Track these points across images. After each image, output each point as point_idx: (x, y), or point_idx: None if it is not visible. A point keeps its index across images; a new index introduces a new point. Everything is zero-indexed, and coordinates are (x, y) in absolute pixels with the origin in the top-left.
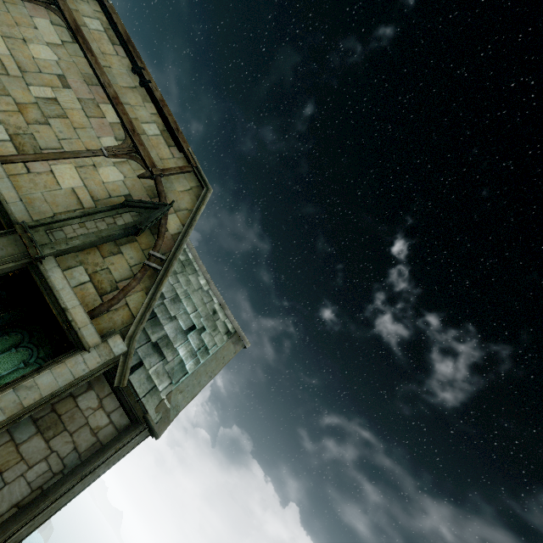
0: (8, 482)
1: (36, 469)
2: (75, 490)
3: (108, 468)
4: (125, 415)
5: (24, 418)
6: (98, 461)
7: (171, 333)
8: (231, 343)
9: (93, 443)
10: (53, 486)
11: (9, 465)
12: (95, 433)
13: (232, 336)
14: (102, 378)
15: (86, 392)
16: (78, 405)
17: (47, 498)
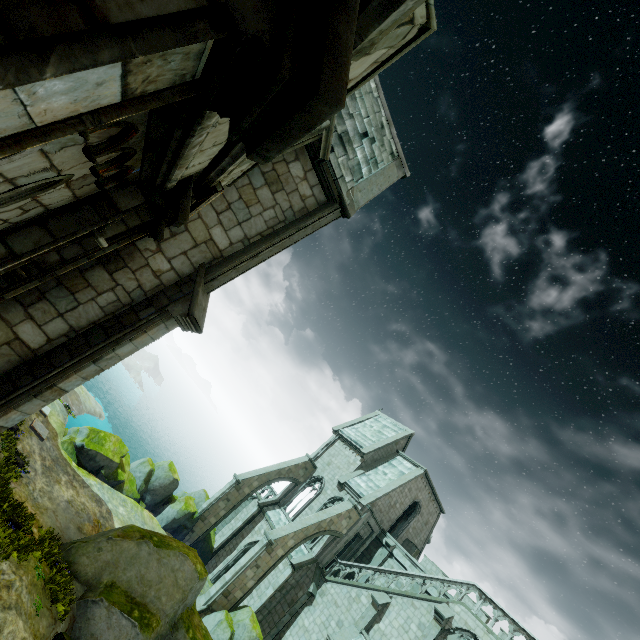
0: (253, 216)
1: (268, 213)
2: (294, 239)
3: (312, 232)
4: (322, 193)
5: (256, 169)
6: (308, 222)
7: (351, 131)
8: (394, 166)
9: (302, 208)
10: (281, 230)
11: (252, 203)
12: (303, 200)
13: (395, 159)
14: (305, 153)
15: (294, 162)
16: (290, 172)
17: (279, 235)
